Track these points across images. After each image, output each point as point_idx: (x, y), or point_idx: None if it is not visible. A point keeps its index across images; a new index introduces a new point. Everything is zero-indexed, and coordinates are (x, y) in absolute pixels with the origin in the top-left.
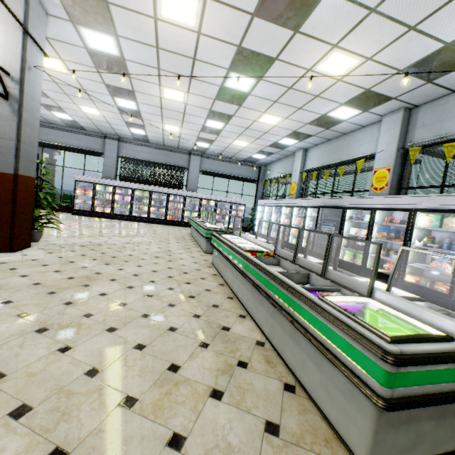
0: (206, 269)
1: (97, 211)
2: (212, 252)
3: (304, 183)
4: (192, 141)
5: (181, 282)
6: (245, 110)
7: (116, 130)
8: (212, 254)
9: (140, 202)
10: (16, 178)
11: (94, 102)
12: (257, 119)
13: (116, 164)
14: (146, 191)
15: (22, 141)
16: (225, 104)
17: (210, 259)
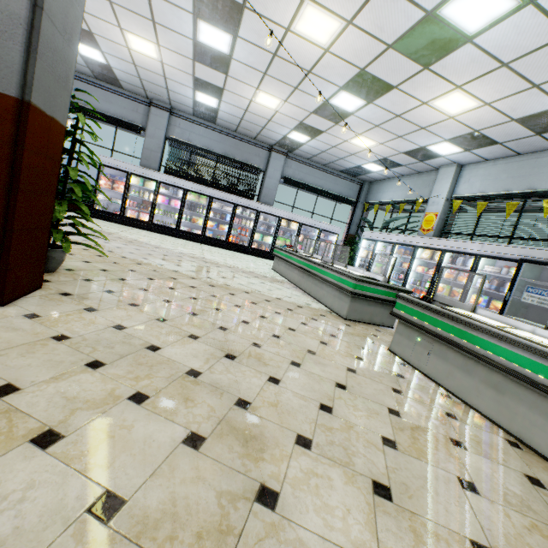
0: (406, 372)
1: (128, 216)
2: (355, 319)
3: (449, 216)
4: (285, 129)
5: (442, 440)
6: (427, 78)
7: (171, 93)
8: (355, 321)
9: (193, 211)
10: (23, 111)
11: (155, 28)
12: (432, 99)
13: (162, 149)
14: (202, 196)
15: (45, 10)
16: (400, 59)
17: (370, 336)
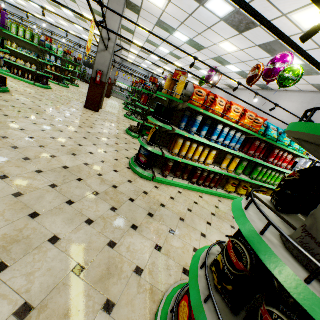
0: None
1: None
2: None
3: None
4: None
5: None
6: None
7: None
8: None
9: None
10: None
11: None
12: None
13: None
14: None
15: None
16: None
17: None
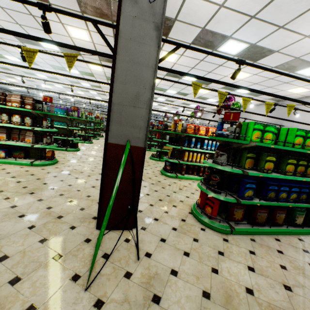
0: None
1: None
2: None
3: None
4: None
5: None
6: None
7: None
8: None
9: None
10: None
11: None
12: None
13: None
14: None
15: None
16: None
17: None
